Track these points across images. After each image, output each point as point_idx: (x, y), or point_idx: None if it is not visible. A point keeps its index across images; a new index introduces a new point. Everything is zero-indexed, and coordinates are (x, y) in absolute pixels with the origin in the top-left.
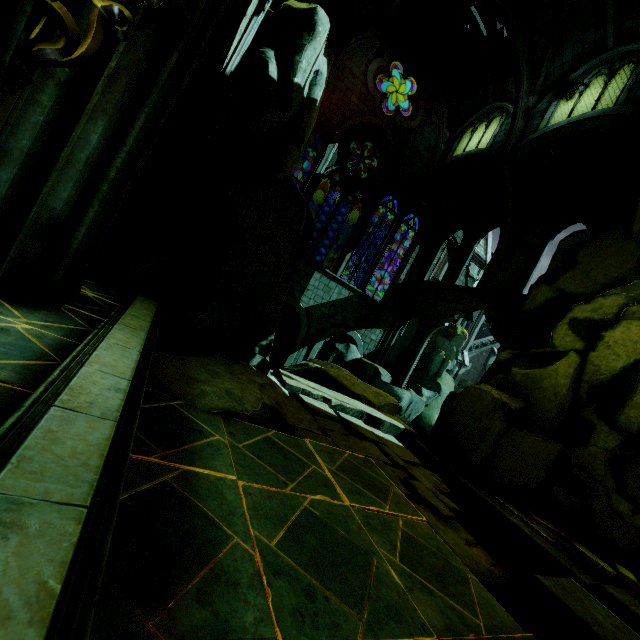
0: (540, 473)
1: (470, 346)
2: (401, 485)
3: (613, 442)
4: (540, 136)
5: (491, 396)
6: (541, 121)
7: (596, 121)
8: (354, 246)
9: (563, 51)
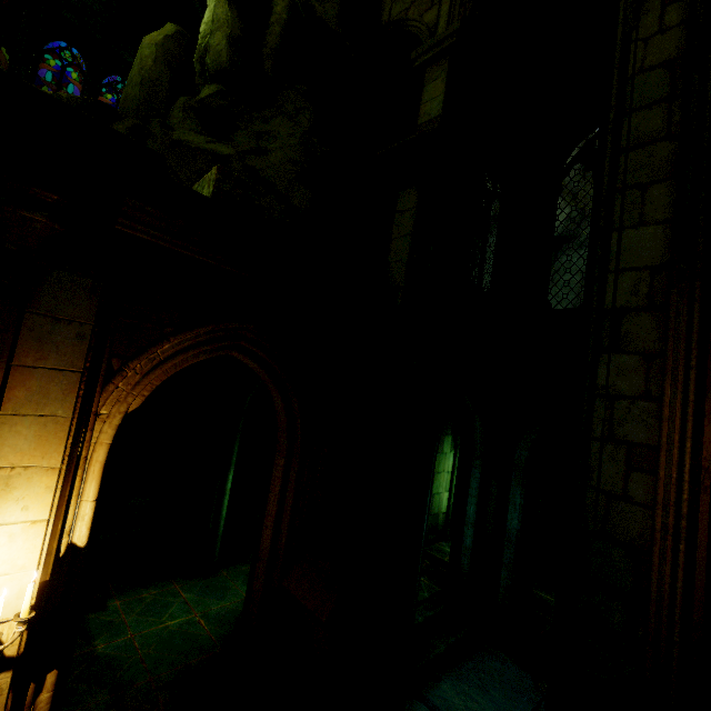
0: None
1: None
2: None
3: (207, 92)
4: None
5: None
6: None
7: None
8: None
9: None
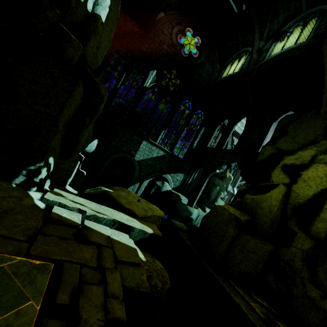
0: (259, 265)
1: (238, 185)
2: (68, 293)
3: (308, 245)
4: (266, 62)
5: (228, 212)
6: (266, 54)
7: (296, 50)
8: (166, 127)
9: (278, 15)
